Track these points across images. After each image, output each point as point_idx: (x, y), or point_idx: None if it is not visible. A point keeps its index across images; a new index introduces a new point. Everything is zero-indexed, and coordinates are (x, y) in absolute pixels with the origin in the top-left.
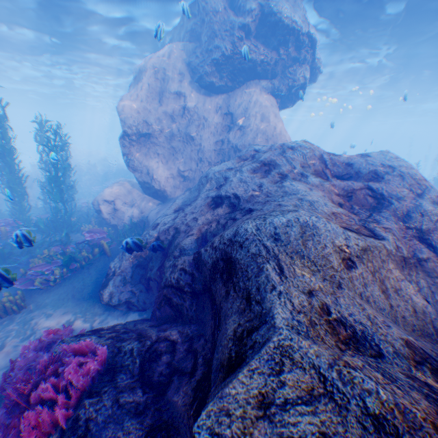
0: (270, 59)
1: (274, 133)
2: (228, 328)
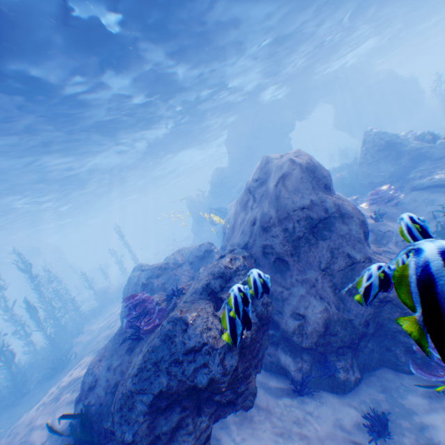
0: None
1: None
2: None
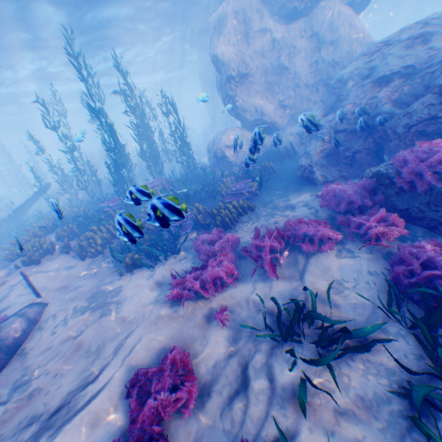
0: None
1: (364, 38)
2: None
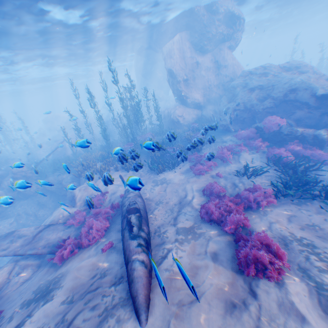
0: (229, 32)
1: (238, 65)
2: (303, 95)
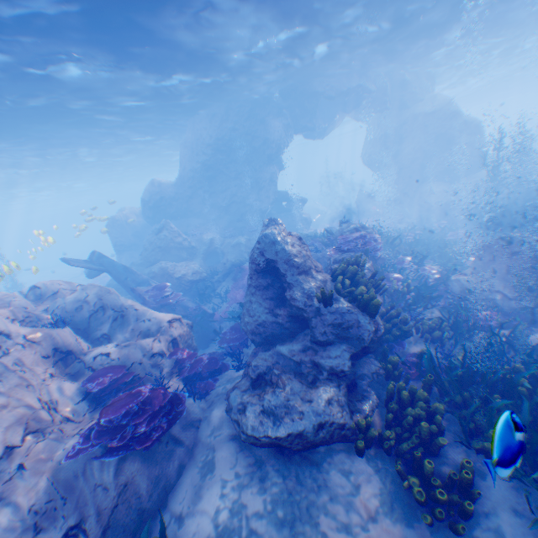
0: None
1: None
2: None
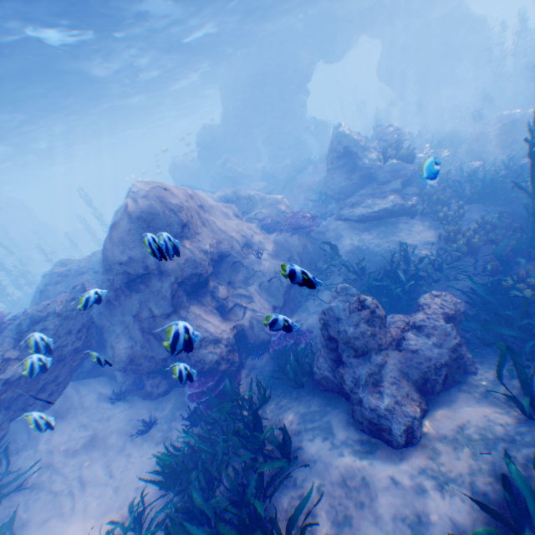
0: None
1: None
2: None
